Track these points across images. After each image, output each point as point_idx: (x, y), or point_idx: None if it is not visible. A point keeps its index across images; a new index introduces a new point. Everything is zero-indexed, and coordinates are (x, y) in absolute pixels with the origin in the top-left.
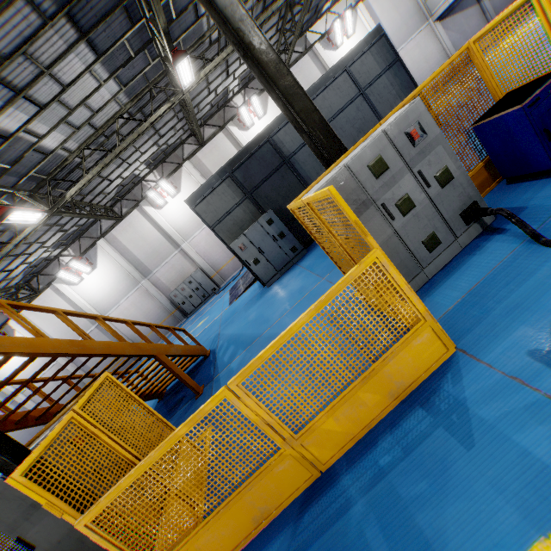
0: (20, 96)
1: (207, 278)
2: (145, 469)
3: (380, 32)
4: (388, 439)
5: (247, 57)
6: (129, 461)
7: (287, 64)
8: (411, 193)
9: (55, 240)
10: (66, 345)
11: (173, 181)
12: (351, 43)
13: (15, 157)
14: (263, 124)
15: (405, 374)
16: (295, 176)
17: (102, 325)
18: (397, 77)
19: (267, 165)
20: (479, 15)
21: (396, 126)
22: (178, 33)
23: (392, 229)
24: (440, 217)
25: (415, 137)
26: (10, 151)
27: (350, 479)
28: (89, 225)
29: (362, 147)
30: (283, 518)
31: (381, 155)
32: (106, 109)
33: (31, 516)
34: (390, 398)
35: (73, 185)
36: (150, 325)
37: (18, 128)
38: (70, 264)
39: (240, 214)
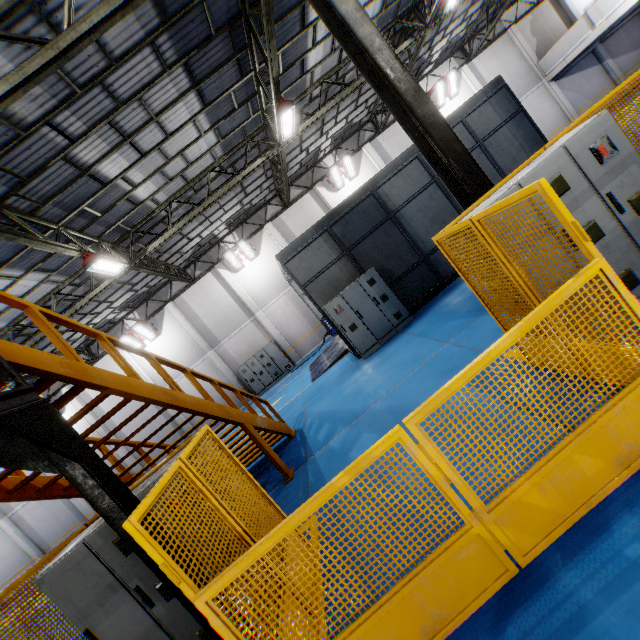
0: (126, 142)
1: (281, 353)
2: (290, 531)
3: (501, 82)
4: (629, 522)
5: (383, 86)
6: (239, 535)
7: (384, 124)
8: (597, 219)
9: (123, 301)
10: (159, 392)
11: (253, 243)
12: (454, 104)
13: (107, 206)
14: (355, 185)
15: (637, 433)
16: (401, 232)
17: (190, 380)
18: (520, 129)
19: (369, 220)
20: (601, 74)
21: (578, 140)
22: (282, 87)
23: (573, 262)
24: (635, 250)
25: (602, 153)
26: (104, 199)
27: (577, 577)
28: (159, 288)
29: (537, 164)
30: (469, 631)
31: (561, 173)
32: (200, 162)
33: (105, 602)
34: (616, 466)
35: (154, 240)
36: (234, 390)
37: (116, 175)
38: (134, 328)
39: (336, 273)
